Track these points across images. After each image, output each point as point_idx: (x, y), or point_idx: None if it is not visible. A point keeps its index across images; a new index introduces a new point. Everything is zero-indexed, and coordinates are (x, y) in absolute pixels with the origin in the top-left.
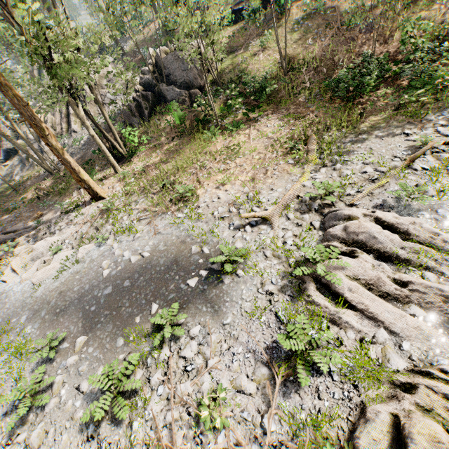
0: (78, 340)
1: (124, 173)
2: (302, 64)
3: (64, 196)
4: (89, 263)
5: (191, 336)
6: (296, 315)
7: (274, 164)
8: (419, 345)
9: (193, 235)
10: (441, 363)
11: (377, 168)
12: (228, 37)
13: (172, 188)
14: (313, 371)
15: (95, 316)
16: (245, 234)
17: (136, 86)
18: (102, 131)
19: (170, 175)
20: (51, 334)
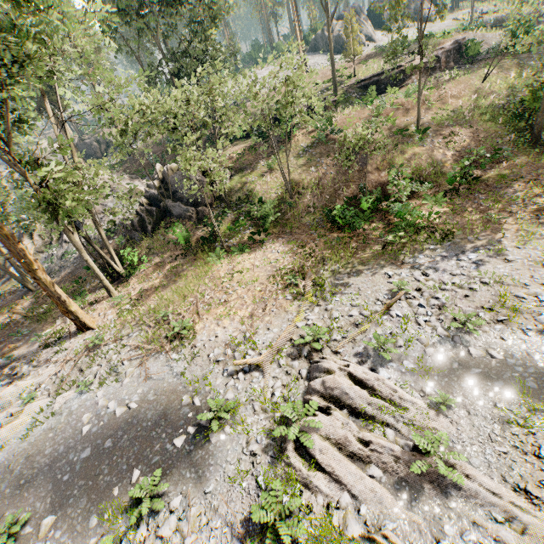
0: (45, 522)
1: (119, 298)
2: (306, 189)
3: (46, 323)
4: (67, 416)
5: (171, 509)
6: (275, 479)
7: (274, 298)
8: (374, 508)
9: (186, 382)
10: (387, 526)
11: (362, 311)
12: (238, 154)
13: (170, 320)
14: (284, 543)
15: (67, 488)
16: (237, 382)
17: (140, 199)
18: (98, 251)
19: (168, 306)
20: (12, 516)
